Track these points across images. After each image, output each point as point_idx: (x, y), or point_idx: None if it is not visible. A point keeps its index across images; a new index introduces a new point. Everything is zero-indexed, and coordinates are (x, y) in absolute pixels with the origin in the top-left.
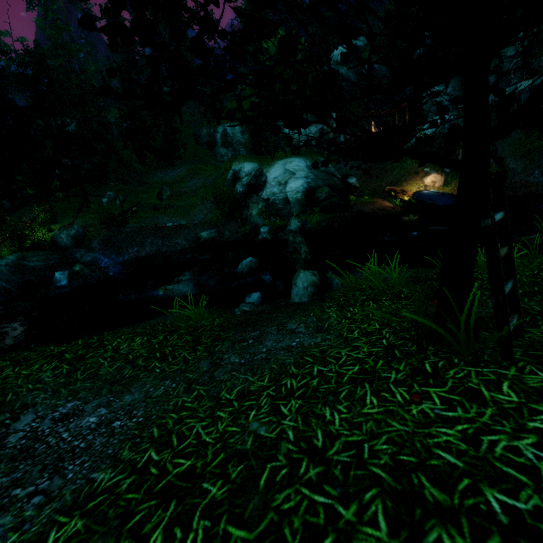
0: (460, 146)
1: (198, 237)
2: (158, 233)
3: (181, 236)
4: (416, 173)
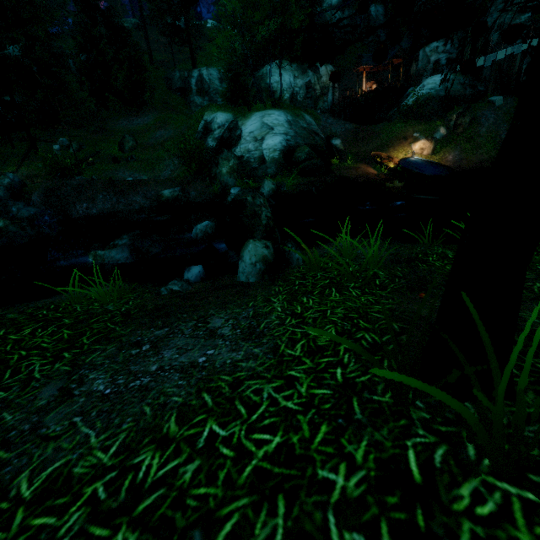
0: (453, 111)
1: (159, 196)
2: (112, 188)
3: (139, 193)
4: (404, 138)
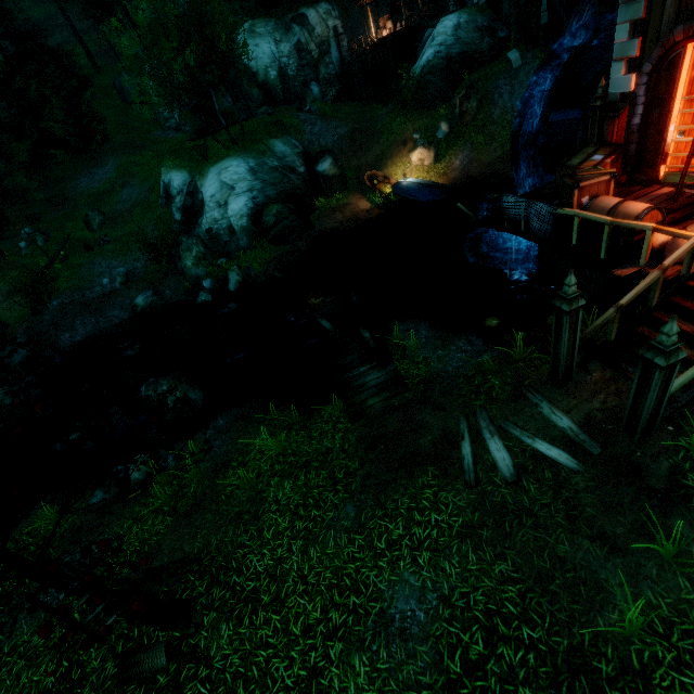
0: (462, 86)
1: (134, 307)
2: (86, 310)
3: (115, 306)
4: (403, 143)
